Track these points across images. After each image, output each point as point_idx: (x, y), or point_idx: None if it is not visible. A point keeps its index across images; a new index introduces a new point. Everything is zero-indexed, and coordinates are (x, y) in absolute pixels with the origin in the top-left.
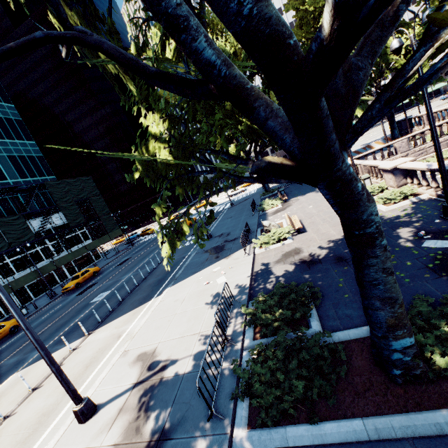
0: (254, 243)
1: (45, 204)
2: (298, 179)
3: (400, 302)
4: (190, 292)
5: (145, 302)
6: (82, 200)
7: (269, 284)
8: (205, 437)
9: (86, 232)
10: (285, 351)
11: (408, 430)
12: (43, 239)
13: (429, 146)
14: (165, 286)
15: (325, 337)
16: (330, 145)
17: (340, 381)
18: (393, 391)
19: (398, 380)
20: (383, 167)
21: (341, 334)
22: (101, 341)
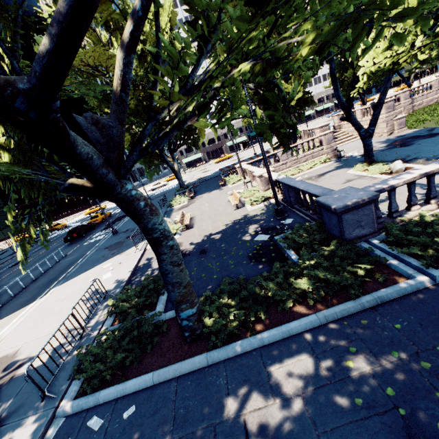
0: None
1: None
2: (98, 197)
3: (184, 284)
4: (75, 290)
5: (27, 304)
6: None
7: (145, 276)
8: (34, 416)
9: None
10: (123, 332)
11: (177, 372)
12: None
13: (301, 157)
14: (54, 286)
15: (161, 316)
16: (102, 177)
17: (155, 348)
18: (183, 348)
19: (187, 340)
20: (254, 174)
21: (172, 312)
22: None
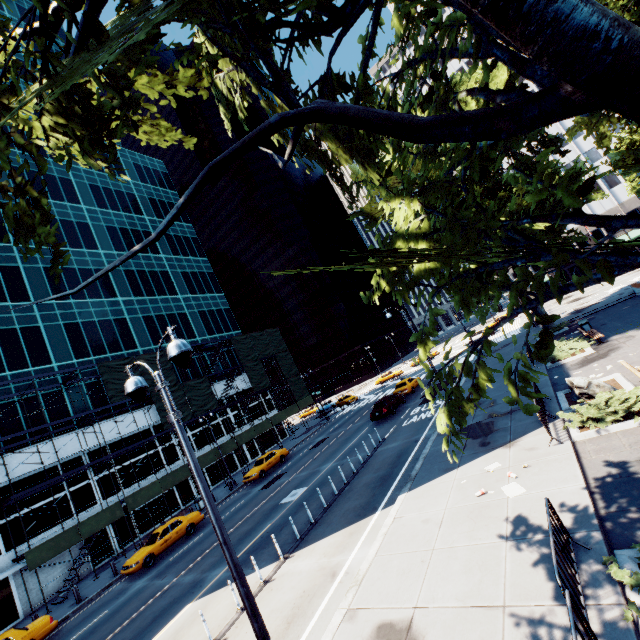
0: (561, 419)
1: (229, 363)
2: None
3: None
4: (450, 507)
5: (365, 514)
6: (268, 358)
7: None
8: None
9: (271, 399)
10: None
11: None
12: (224, 408)
13: None
14: (395, 490)
15: None
16: None
17: None
18: None
19: None
20: None
21: None
22: (304, 575)
